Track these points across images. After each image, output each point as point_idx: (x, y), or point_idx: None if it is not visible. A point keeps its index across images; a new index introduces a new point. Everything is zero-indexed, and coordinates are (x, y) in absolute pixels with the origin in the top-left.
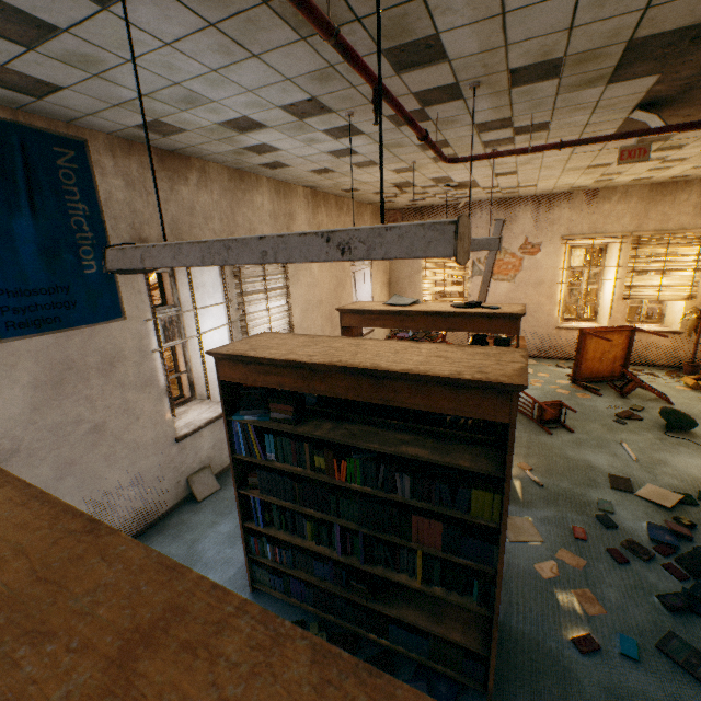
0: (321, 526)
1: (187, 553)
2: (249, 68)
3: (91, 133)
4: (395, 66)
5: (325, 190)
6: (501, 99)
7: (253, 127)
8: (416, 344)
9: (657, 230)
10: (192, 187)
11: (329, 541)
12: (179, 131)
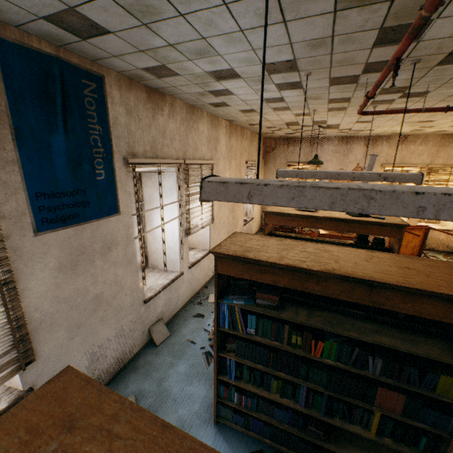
0: (287, 384)
1: (158, 390)
2: (269, 31)
3: (107, 70)
4: (376, 41)
5: (238, 123)
6: (420, 72)
7: (229, 77)
8: (371, 253)
9: (444, 164)
10: (165, 117)
11: (291, 395)
12: (172, 75)
